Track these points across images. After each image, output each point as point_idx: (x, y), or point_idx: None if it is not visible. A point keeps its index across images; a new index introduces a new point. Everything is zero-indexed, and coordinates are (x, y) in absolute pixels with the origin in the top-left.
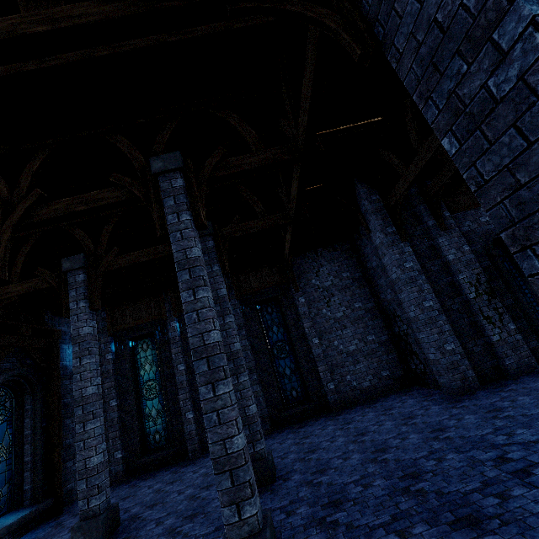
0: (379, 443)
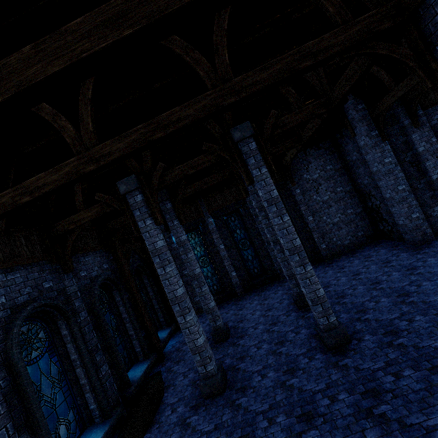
0: (372, 279)
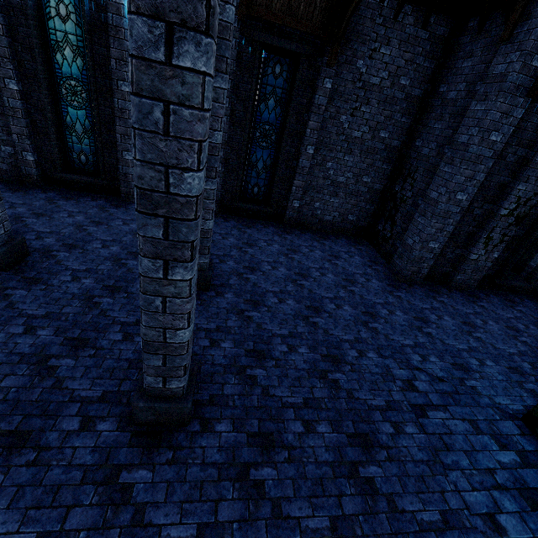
0: (316, 298)
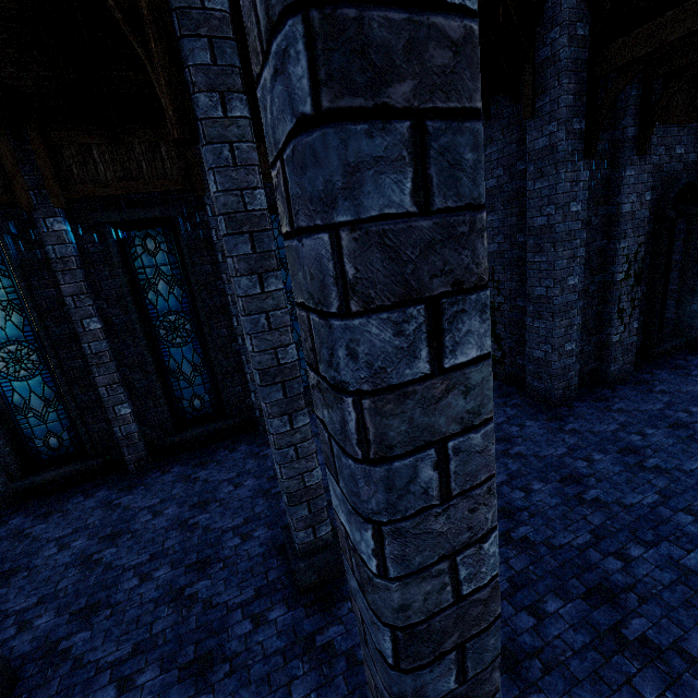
0: None
